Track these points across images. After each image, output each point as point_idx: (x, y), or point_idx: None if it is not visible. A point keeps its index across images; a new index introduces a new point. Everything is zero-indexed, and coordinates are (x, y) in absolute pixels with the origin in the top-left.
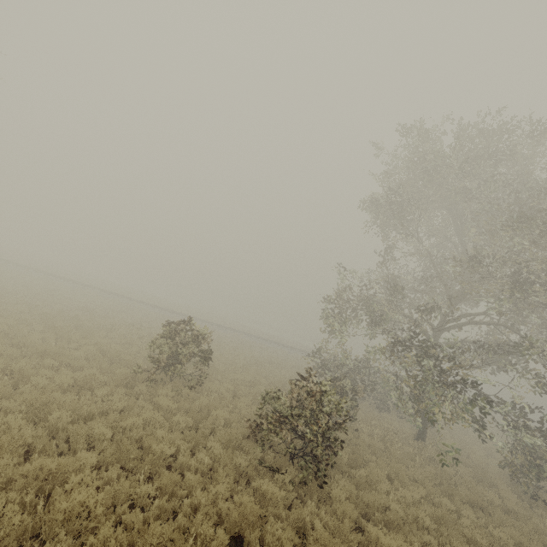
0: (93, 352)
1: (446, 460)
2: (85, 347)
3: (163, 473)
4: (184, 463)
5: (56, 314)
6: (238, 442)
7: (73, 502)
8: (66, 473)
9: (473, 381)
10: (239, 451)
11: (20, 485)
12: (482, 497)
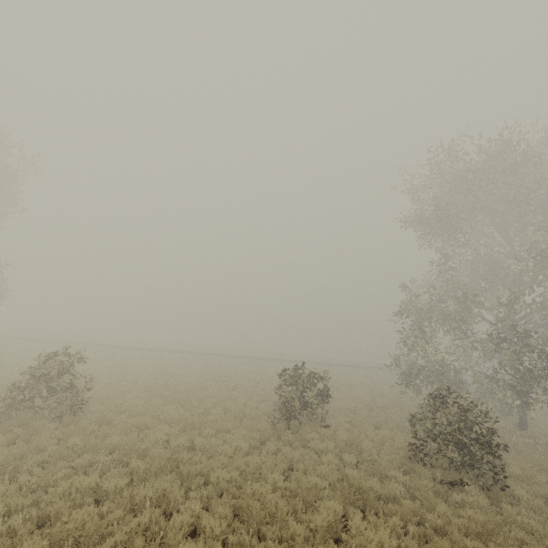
0: (221, 413)
1: None
2: (213, 410)
3: (382, 507)
4: (387, 495)
5: (154, 384)
6: (406, 466)
7: (375, 542)
8: (331, 522)
9: None
10: (410, 475)
11: (319, 538)
12: None
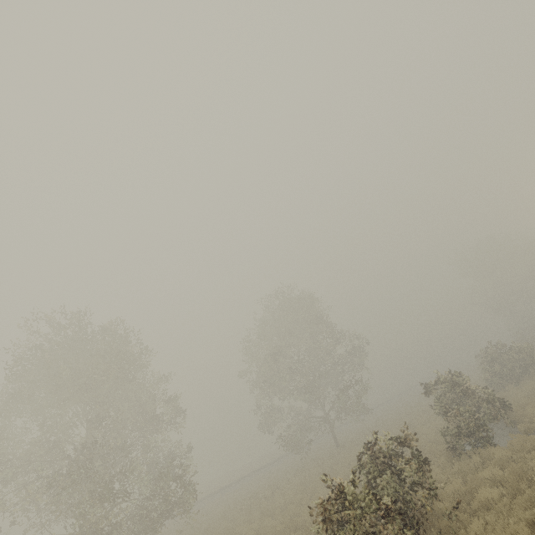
0: None
1: None
2: None
3: None
4: None
5: None
6: None
7: None
8: None
9: None
10: None
11: None
12: None
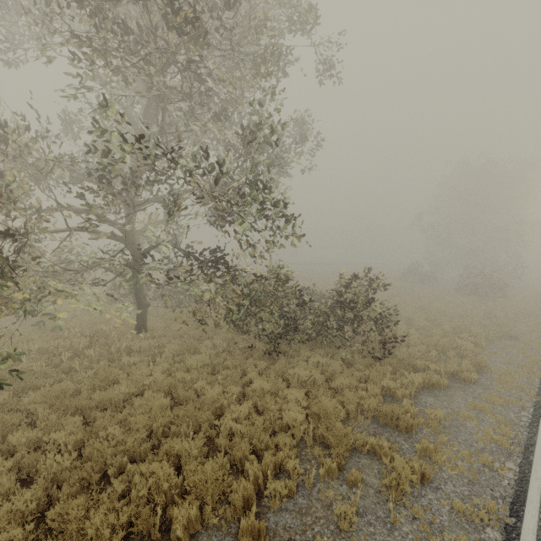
0: None
1: (159, 342)
2: None
3: None
4: None
5: None
6: None
7: None
8: None
9: (6, 232)
10: None
11: None
12: (140, 384)
